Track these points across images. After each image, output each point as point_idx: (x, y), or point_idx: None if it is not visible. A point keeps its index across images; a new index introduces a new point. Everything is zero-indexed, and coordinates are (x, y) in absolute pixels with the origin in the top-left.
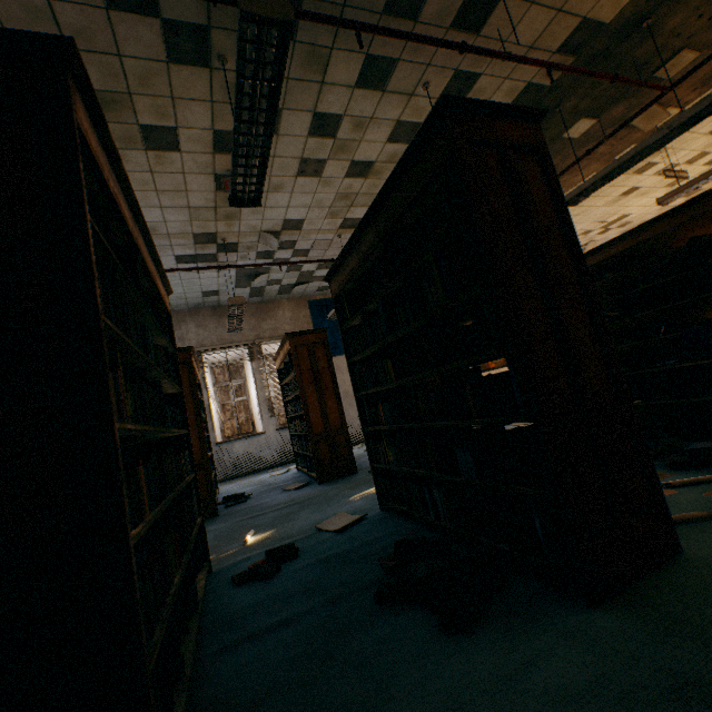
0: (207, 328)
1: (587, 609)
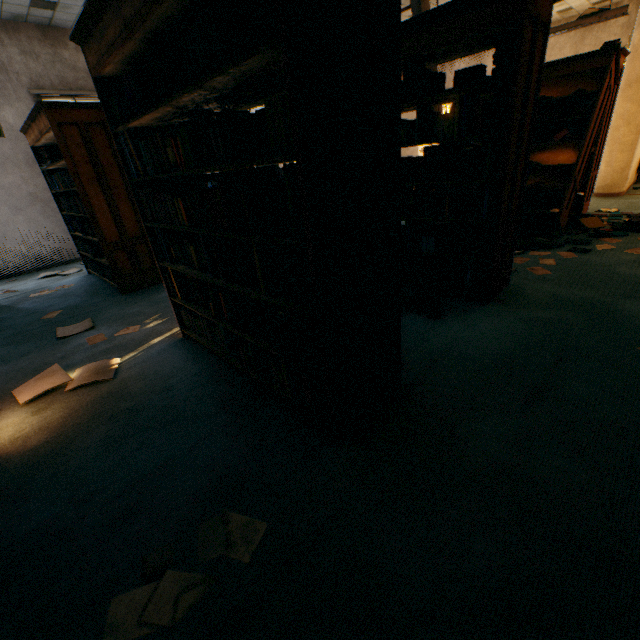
0: (39, 61)
1: (484, 305)
